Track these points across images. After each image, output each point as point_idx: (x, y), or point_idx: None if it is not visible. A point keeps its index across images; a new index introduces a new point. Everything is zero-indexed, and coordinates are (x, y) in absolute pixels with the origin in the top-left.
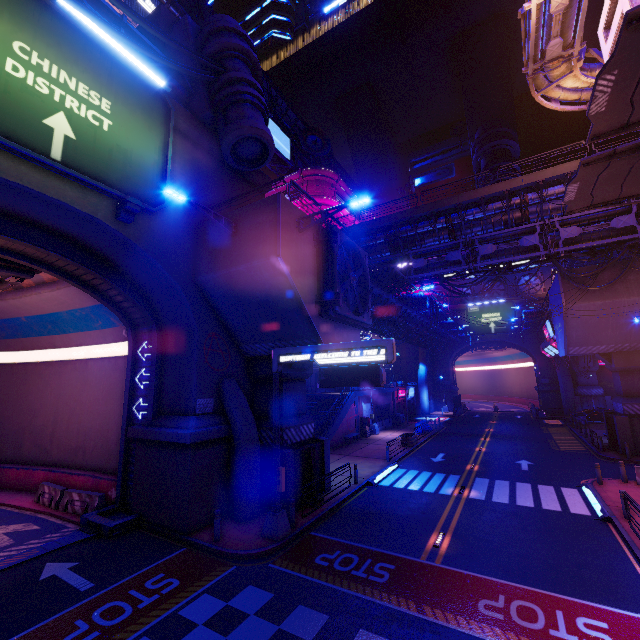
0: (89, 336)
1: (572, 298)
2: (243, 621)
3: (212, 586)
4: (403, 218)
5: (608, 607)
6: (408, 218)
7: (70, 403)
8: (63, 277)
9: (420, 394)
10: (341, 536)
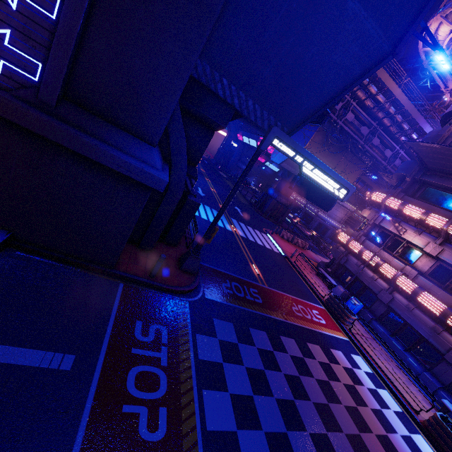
0: None
1: (312, 145)
2: (239, 350)
3: (193, 325)
4: None
5: (313, 304)
6: None
7: None
8: None
9: None
10: (217, 266)
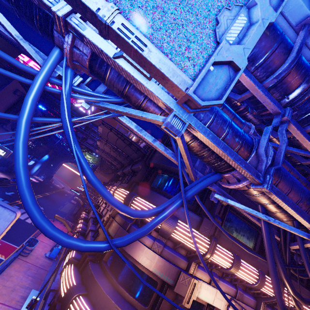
0: None
1: (99, 171)
2: None
3: None
4: (76, 110)
5: (7, 242)
6: (77, 111)
7: None
8: None
9: (35, 166)
10: None
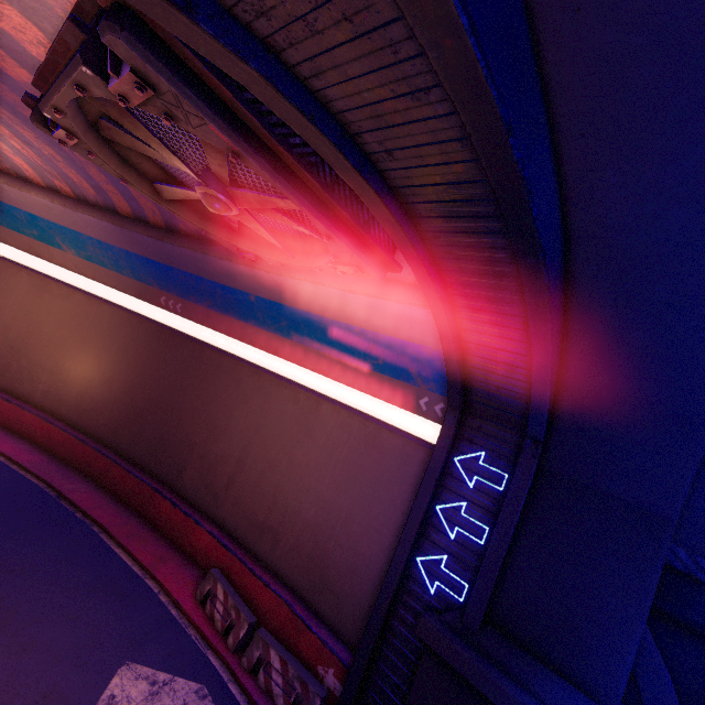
0: (343, 368)
1: None
2: None
3: None
4: None
5: None
6: None
7: (272, 448)
8: (440, 300)
9: None
10: None
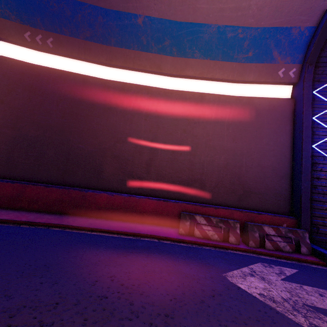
0: (220, 67)
1: None
2: None
3: None
4: None
5: None
6: None
7: (176, 133)
8: None
9: None
10: None
